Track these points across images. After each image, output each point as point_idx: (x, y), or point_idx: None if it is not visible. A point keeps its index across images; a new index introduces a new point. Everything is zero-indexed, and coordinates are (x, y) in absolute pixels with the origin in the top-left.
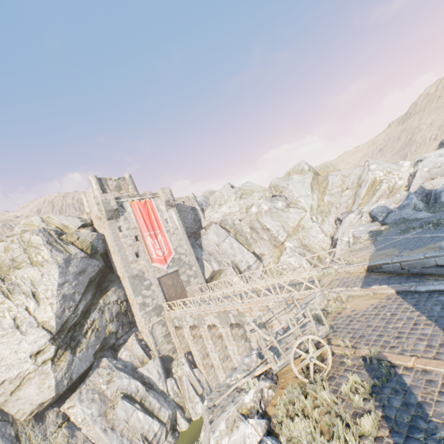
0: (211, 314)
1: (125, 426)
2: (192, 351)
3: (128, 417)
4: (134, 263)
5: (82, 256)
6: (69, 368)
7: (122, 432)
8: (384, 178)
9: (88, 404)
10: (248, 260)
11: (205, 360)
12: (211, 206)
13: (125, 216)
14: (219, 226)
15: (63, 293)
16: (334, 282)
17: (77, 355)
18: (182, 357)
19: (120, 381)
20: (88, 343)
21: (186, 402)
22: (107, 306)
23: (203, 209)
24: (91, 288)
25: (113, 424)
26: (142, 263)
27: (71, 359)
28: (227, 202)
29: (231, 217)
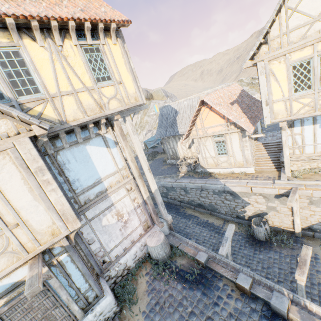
0: None
1: None
2: None
3: None
4: None
5: None
6: None
7: None
8: None
9: None
10: None
11: None
12: None
13: None
14: None
15: None
16: None
17: None
18: None
19: None
20: None
21: None
22: None
23: None
24: None
25: None
26: None
27: None
28: None
29: None
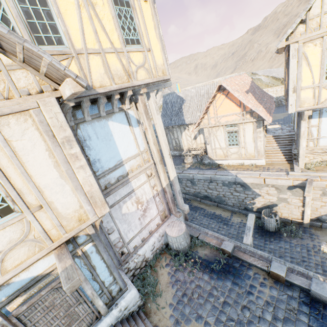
0: None
1: None
2: None
3: None
4: None
5: None
6: None
7: None
8: None
9: None
10: None
11: None
12: None
13: None
14: None
15: None
16: None
17: None
18: None
19: None
20: None
21: None
22: None
23: None
24: None
25: None
26: None
27: None
28: None
29: None
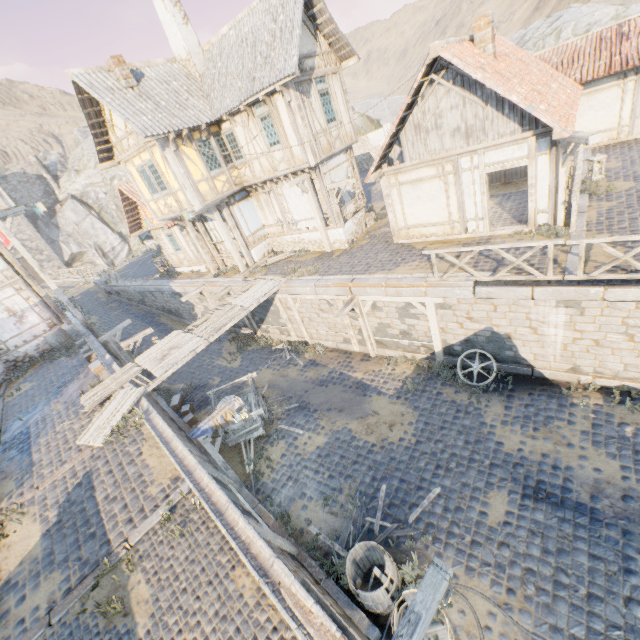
0: None
1: None
2: None
3: None
4: None
5: None
6: None
7: None
8: None
9: None
10: (112, 242)
11: None
12: (68, 172)
13: None
14: (77, 202)
15: None
16: (74, 291)
17: None
18: None
19: None
20: None
21: None
22: None
23: (58, 177)
24: None
25: None
26: None
27: None
28: (85, 170)
29: (94, 189)
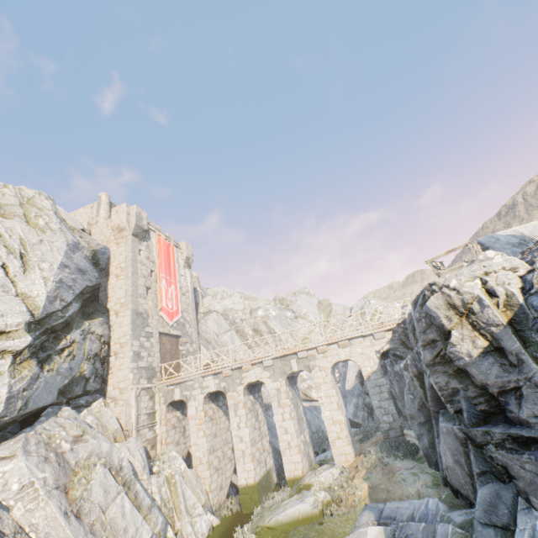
0: (258, 366)
1: (100, 518)
2: (193, 440)
3: (107, 504)
4: (142, 298)
5: (87, 255)
6: (30, 385)
7: (92, 528)
8: (384, 310)
9: (38, 463)
10: None
11: (211, 455)
12: (211, 295)
13: (148, 244)
14: (221, 316)
15: (62, 276)
16: None
17: (44, 373)
18: (175, 449)
19: (97, 442)
20: (60, 366)
21: (178, 518)
22: (89, 335)
23: (202, 296)
24: (80, 300)
25: (80, 509)
26: (150, 304)
27: (37, 372)
28: (233, 296)
29: (232, 313)
